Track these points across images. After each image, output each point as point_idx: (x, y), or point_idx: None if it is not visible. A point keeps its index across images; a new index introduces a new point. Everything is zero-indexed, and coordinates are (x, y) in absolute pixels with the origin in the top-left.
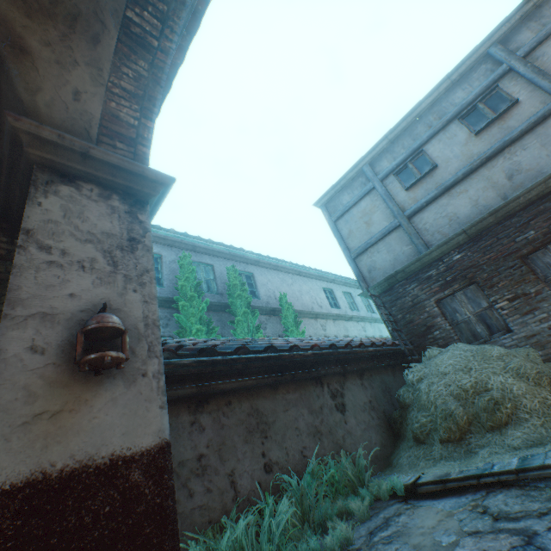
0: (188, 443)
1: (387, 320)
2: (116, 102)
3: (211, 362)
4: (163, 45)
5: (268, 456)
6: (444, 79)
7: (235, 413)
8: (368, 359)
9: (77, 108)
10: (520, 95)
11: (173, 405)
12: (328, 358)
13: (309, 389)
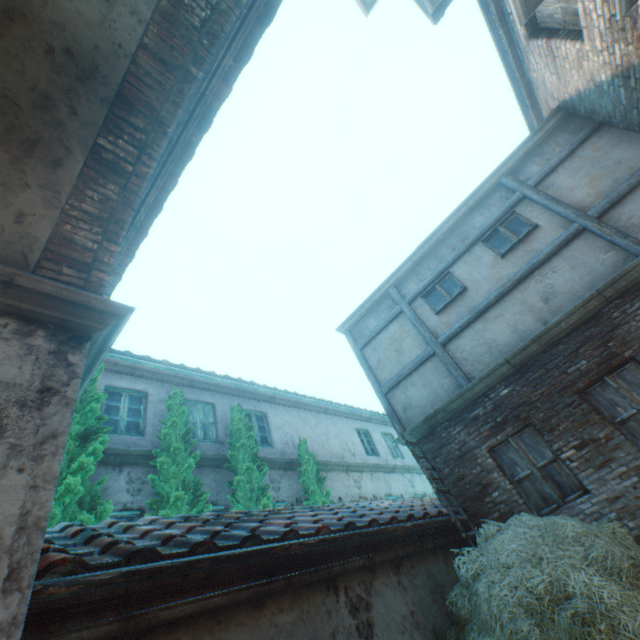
0: None
1: (430, 478)
2: (73, 225)
3: (150, 573)
4: (139, 170)
5: None
6: (461, 205)
7: None
8: (406, 539)
9: (18, 231)
10: (539, 220)
11: None
12: (345, 544)
13: (316, 601)
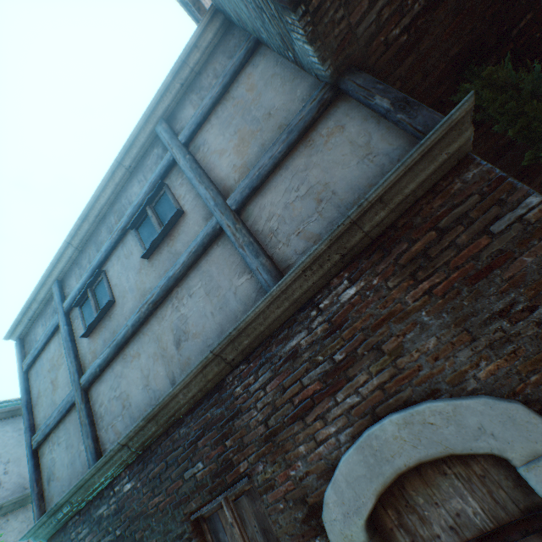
0: None
1: None
2: None
3: None
4: None
5: None
6: (116, 164)
7: None
8: None
9: None
10: (186, 202)
11: None
12: None
13: None
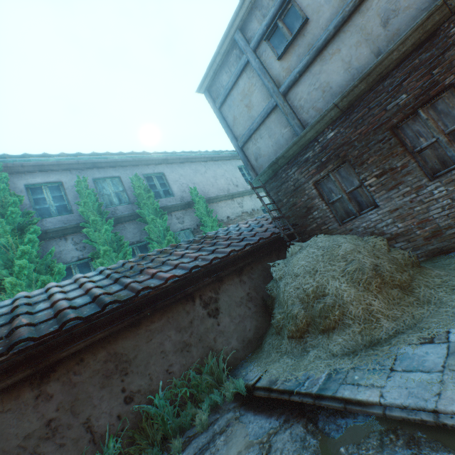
0: (34, 416)
1: (269, 211)
2: None
3: (37, 345)
4: None
5: (129, 389)
6: None
7: (89, 367)
8: (246, 256)
9: None
10: None
11: (11, 389)
12: (196, 276)
13: (178, 310)
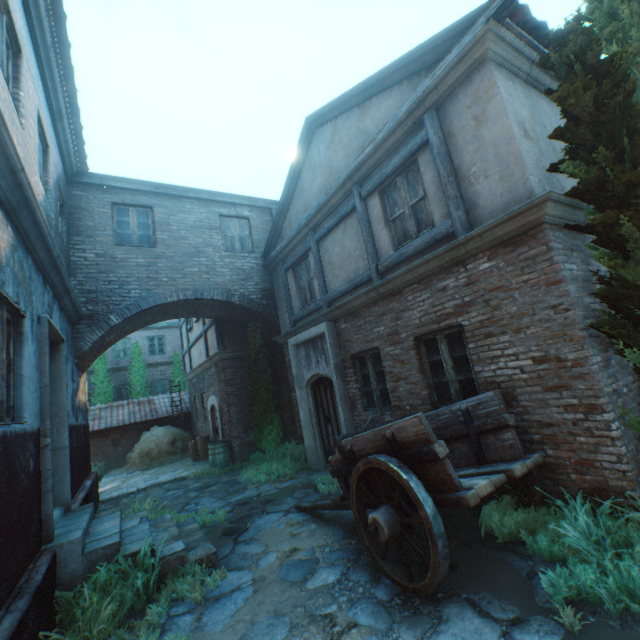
0: None
1: (172, 402)
2: None
3: None
4: None
5: None
6: None
7: None
8: (148, 423)
9: None
10: None
11: None
12: (112, 428)
13: (100, 439)
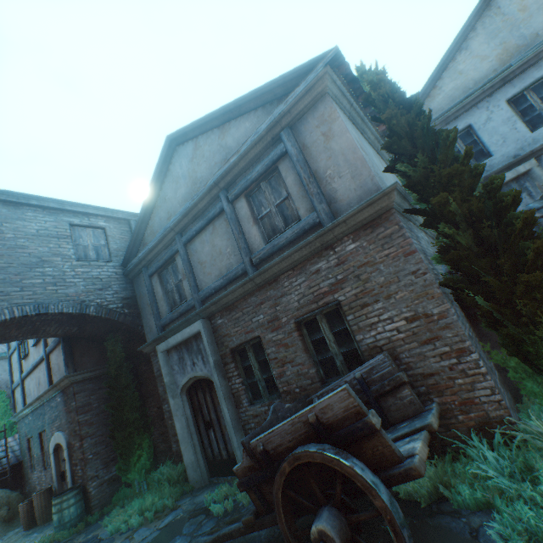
0: None
1: None
2: None
3: None
4: None
5: None
6: None
7: None
8: None
9: None
10: None
11: None
12: None
13: None
